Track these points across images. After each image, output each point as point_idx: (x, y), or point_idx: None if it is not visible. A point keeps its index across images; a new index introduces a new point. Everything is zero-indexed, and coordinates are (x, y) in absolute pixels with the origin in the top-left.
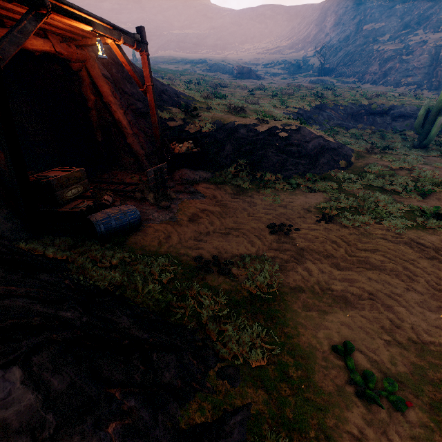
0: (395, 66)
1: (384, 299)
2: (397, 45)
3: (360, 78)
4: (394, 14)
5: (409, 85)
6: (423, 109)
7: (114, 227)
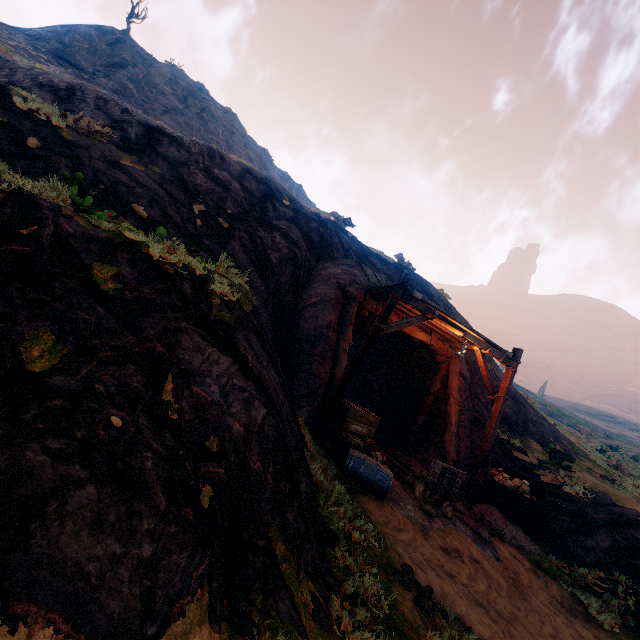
0: None
1: None
2: None
3: None
4: None
5: None
6: None
7: (360, 472)
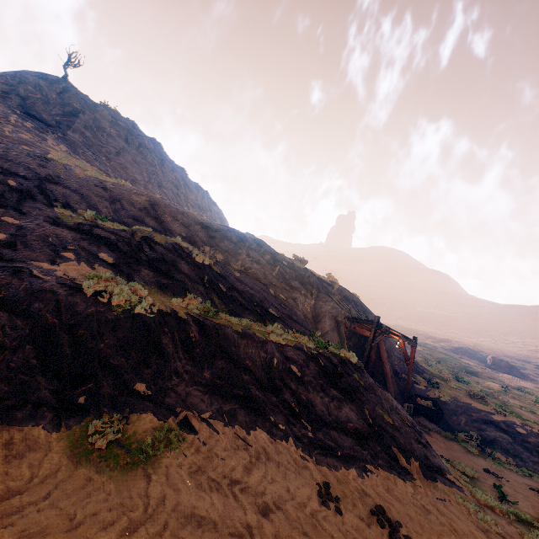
0: None
1: None
2: None
3: None
4: None
5: None
6: None
7: None
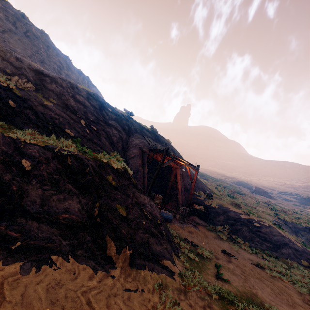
0: None
1: (254, 285)
2: None
3: None
4: None
5: None
6: None
7: (164, 216)
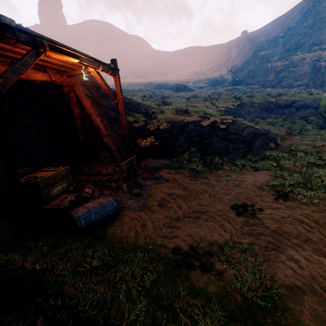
0: (286, 75)
1: None
2: (284, 62)
3: (262, 85)
4: (278, 44)
5: (299, 87)
6: (323, 100)
7: (94, 221)
